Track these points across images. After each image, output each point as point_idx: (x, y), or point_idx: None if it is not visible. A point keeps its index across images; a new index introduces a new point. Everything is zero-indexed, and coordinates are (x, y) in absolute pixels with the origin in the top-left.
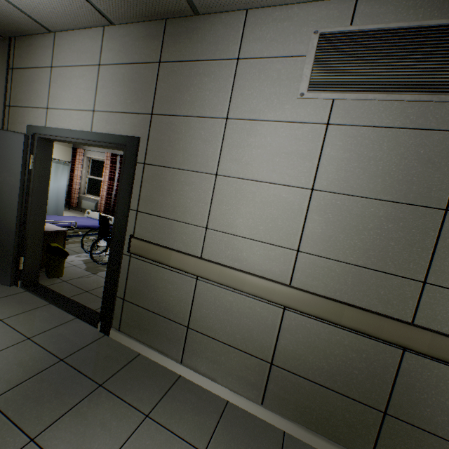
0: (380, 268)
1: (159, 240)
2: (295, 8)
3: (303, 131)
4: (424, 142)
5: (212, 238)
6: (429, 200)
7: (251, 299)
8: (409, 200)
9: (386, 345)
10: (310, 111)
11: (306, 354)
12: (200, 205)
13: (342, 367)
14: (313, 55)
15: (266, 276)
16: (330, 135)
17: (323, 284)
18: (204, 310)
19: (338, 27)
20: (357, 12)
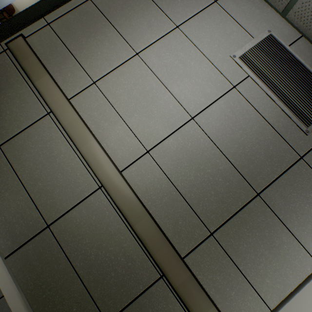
0: (192, 204)
1: (45, 60)
2: (269, 8)
3: (217, 78)
4: (276, 144)
5: (91, 93)
6: (253, 181)
7: (80, 162)
8: (243, 172)
9: (152, 265)
10: (230, 70)
11: (86, 236)
12: (106, 63)
13: (105, 263)
14: (258, 41)
15: (108, 152)
16: (231, 94)
17: (145, 188)
18: (30, 142)
19: (282, 40)
20: (296, 43)
